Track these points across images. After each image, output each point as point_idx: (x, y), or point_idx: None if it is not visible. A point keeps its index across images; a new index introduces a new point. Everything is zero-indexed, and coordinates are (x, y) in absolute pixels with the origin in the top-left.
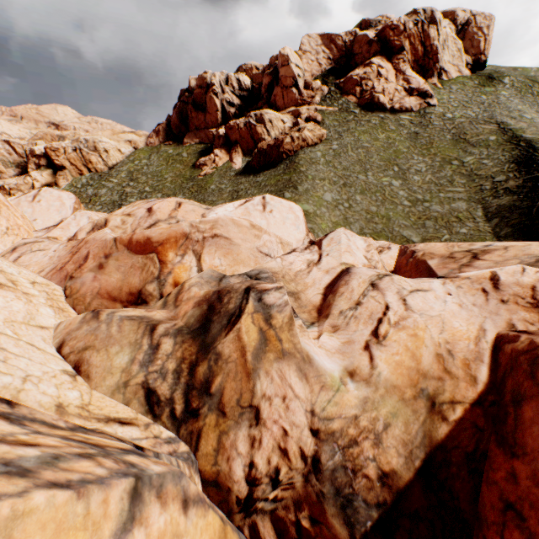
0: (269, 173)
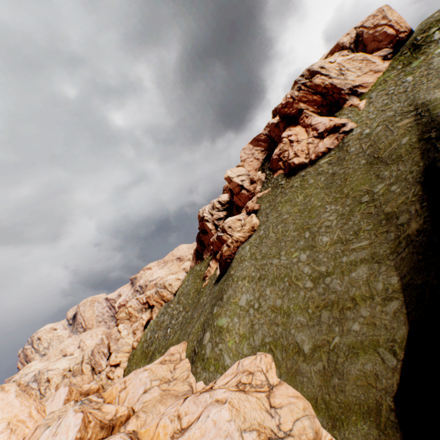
0: (222, 279)
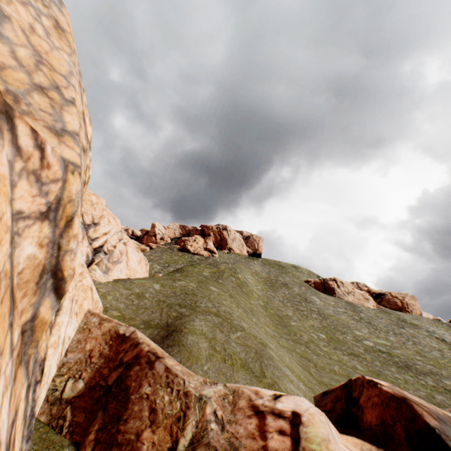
0: None
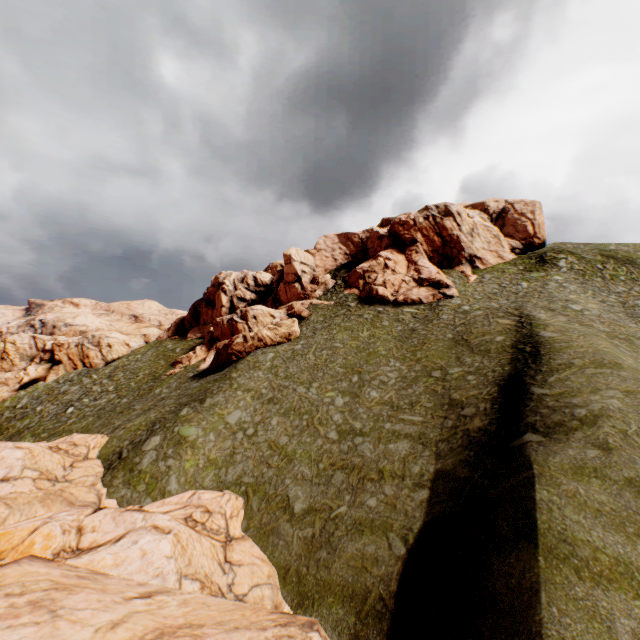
0: (210, 377)
